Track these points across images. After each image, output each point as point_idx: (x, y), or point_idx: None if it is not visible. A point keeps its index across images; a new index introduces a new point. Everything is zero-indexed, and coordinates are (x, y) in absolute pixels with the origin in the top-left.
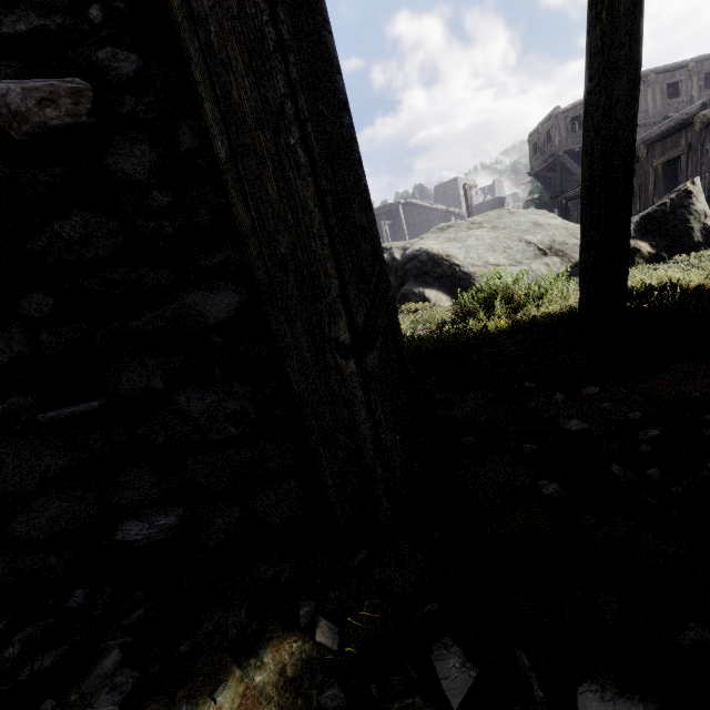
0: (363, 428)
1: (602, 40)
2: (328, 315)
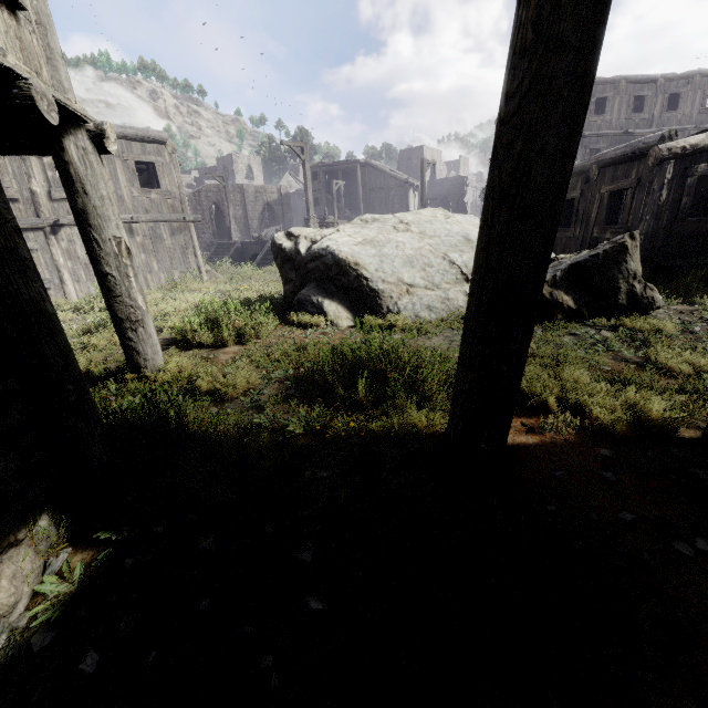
0: None
1: (536, 29)
2: None
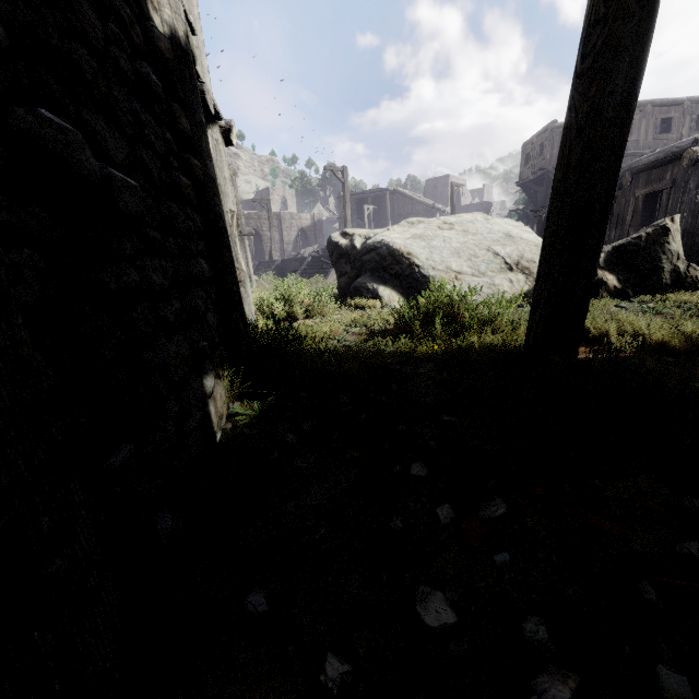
0: None
1: (607, 5)
2: None
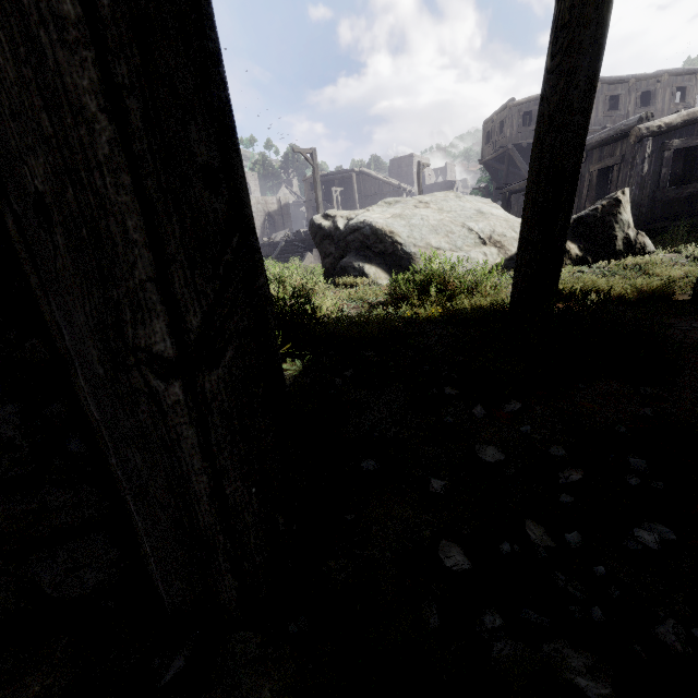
0: (195, 483)
1: (571, 13)
2: (131, 309)
